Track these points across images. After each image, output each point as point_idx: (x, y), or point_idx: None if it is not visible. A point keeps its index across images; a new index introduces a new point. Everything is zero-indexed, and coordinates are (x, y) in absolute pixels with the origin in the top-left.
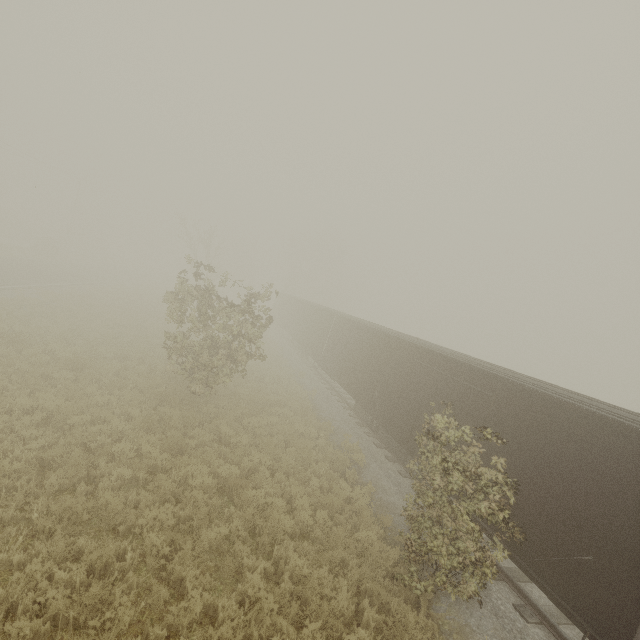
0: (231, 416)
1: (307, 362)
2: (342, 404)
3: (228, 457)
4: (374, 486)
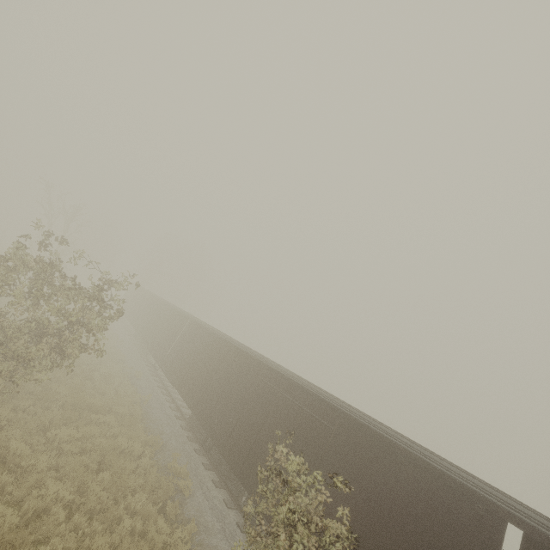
0: (33, 425)
1: (146, 360)
2: (176, 413)
3: (7, 491)
4: (197, 524)
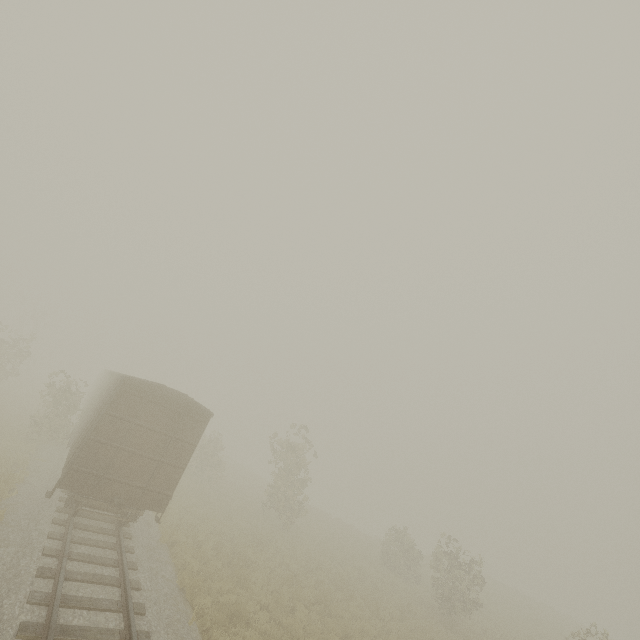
0: None
1: None
2: None
3: None
4: None
